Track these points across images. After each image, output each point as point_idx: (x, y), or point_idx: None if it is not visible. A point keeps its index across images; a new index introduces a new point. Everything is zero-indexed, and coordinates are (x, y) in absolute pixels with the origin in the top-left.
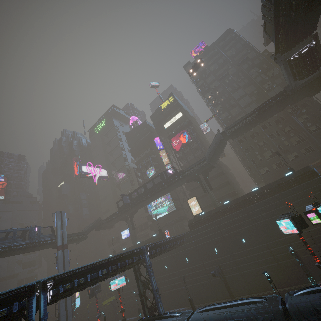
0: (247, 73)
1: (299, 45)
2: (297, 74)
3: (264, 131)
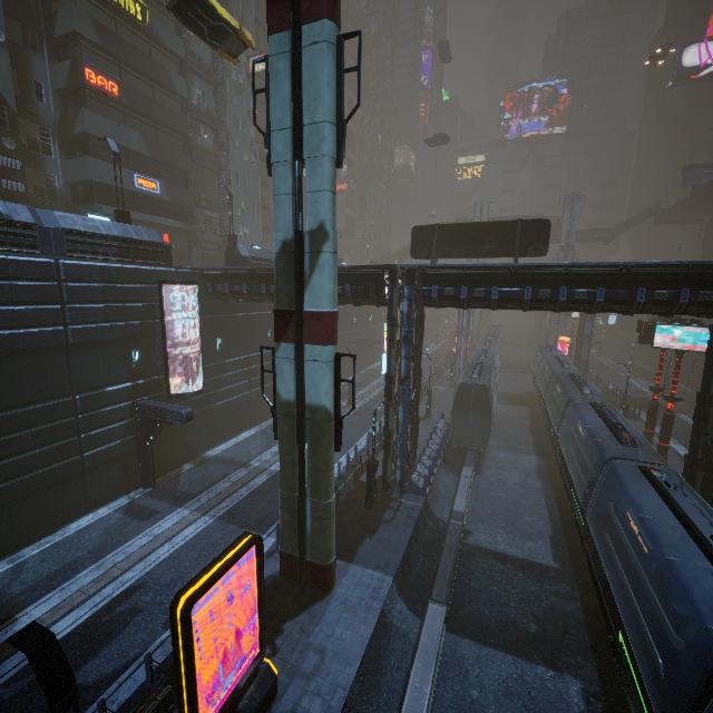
0: None
1: None
2: None
3: None
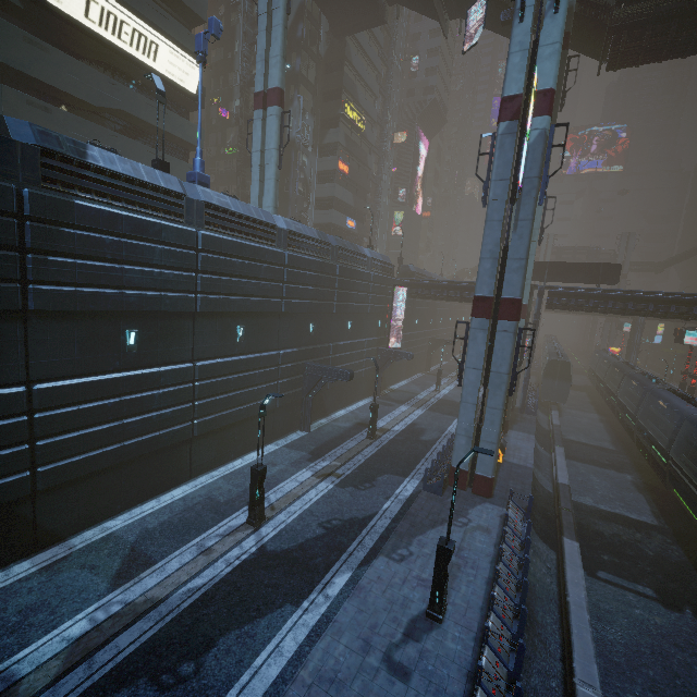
0: None
1: None
2: None
3: None
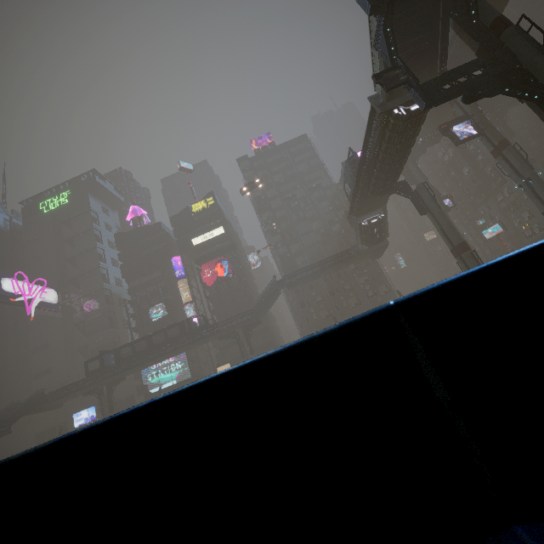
0: (317, 205)
1: (371, 212)
2: (364, 240)
3: (325, 284)
